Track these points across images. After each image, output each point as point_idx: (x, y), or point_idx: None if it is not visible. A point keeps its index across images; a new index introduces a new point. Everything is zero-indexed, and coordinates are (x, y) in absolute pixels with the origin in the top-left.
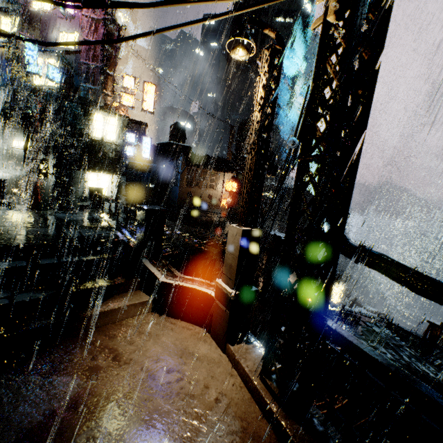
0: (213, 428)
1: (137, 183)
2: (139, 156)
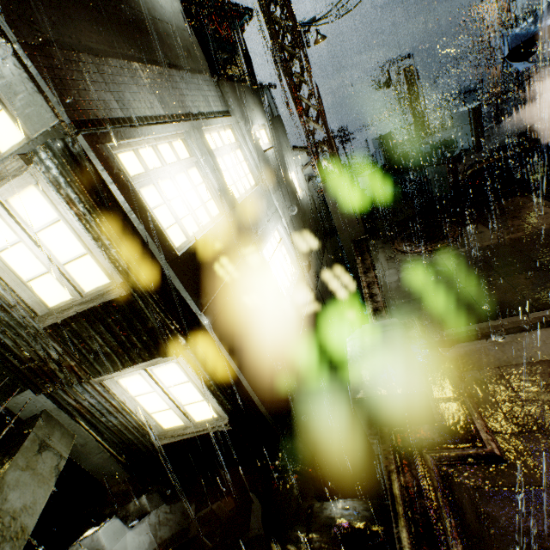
0: None
1: None
2: None
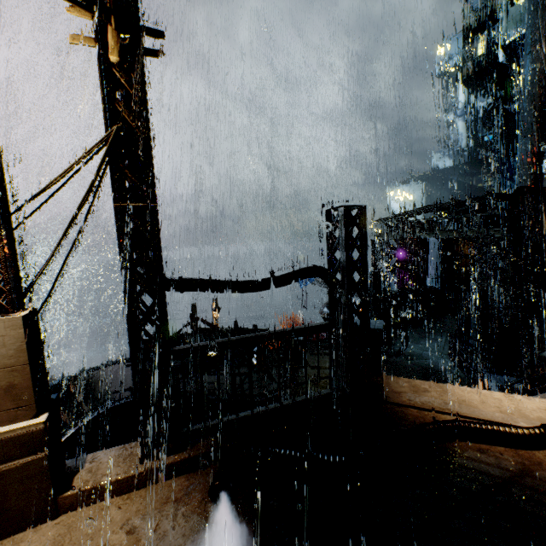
0: (164, 537)
1: None
2: None
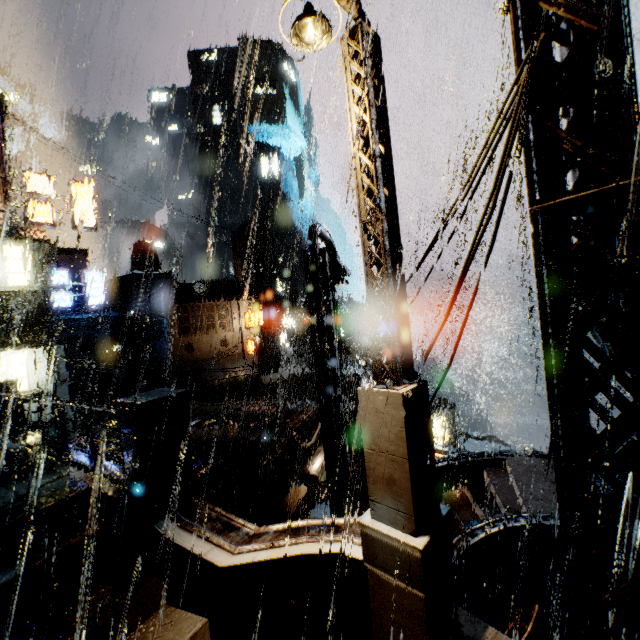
0: None
1: (87, 351)
2: (82, 305)
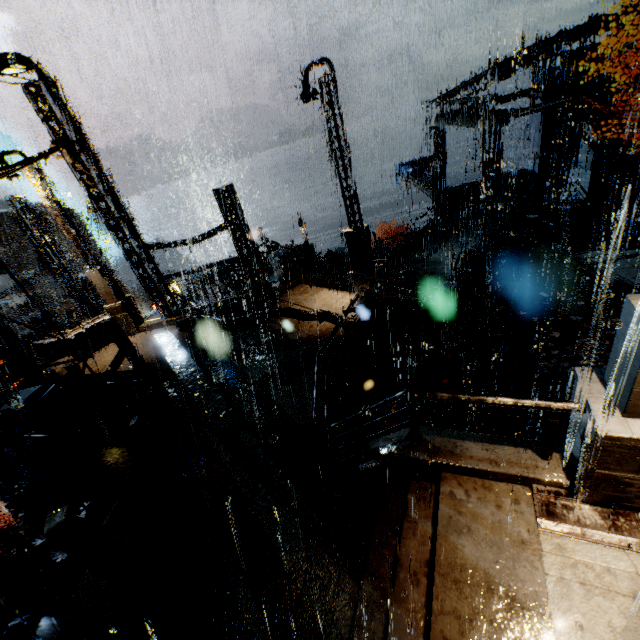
0: (162, 338)
1: None
2: None
